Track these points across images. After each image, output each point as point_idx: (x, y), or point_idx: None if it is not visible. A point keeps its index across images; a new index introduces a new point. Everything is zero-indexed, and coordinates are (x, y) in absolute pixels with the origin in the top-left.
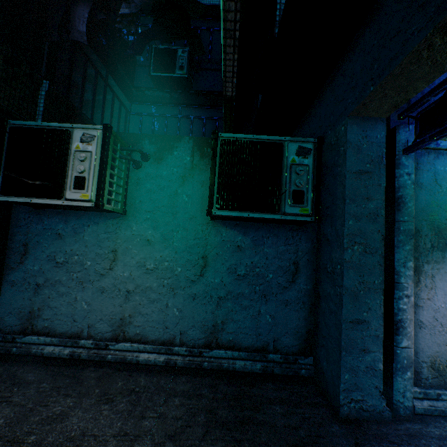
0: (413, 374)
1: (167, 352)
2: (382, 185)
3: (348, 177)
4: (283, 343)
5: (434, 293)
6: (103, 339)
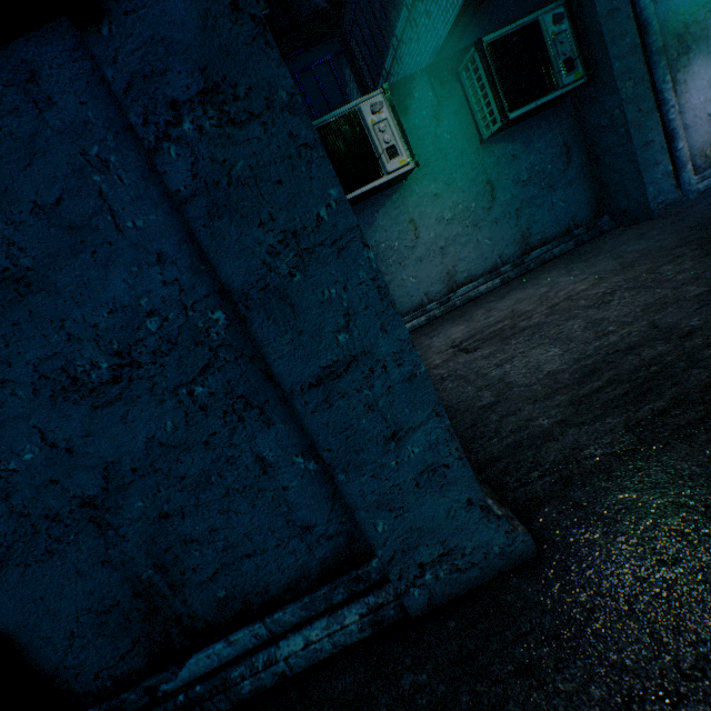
0: (691, 167)
1: (497, 276)
2: (630, 16)
3: (602, 24)
4: (580, 219)
5: (689, 96)
6: (441, 297)
